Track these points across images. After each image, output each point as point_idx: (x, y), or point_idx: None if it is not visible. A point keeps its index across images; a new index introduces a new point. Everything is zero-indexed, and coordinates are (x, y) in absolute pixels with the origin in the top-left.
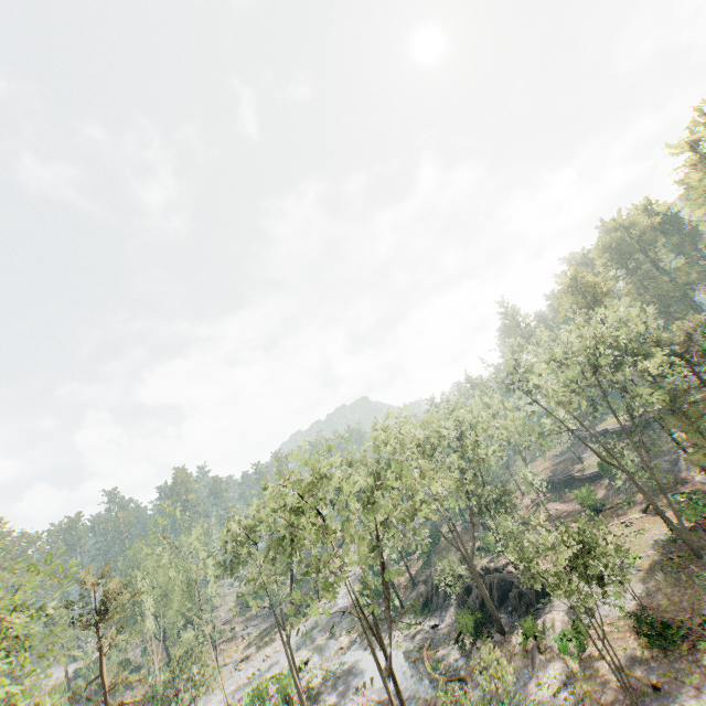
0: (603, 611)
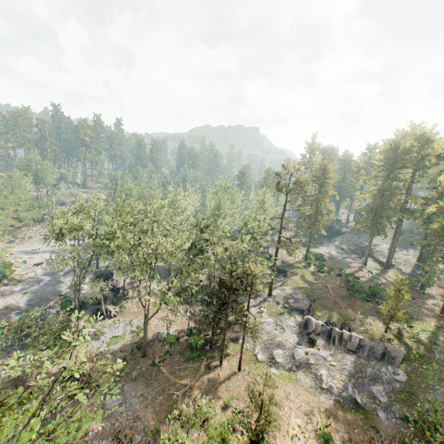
0: (97, 344)
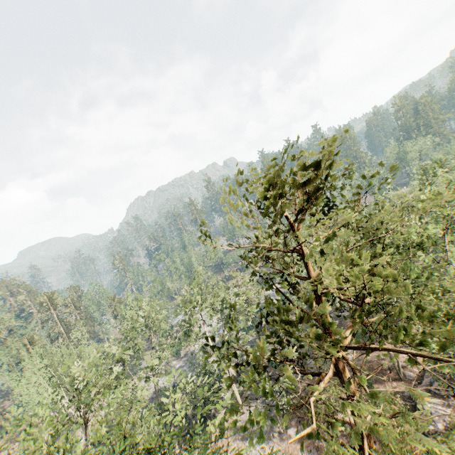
0: None
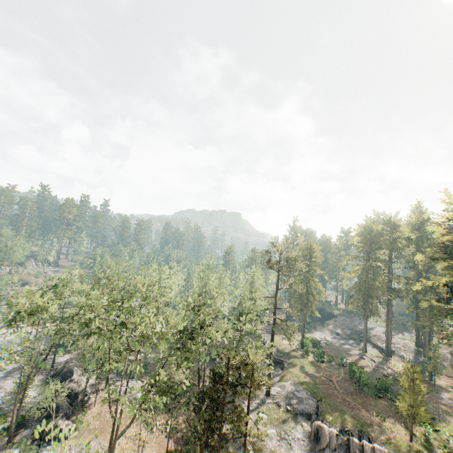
0: None
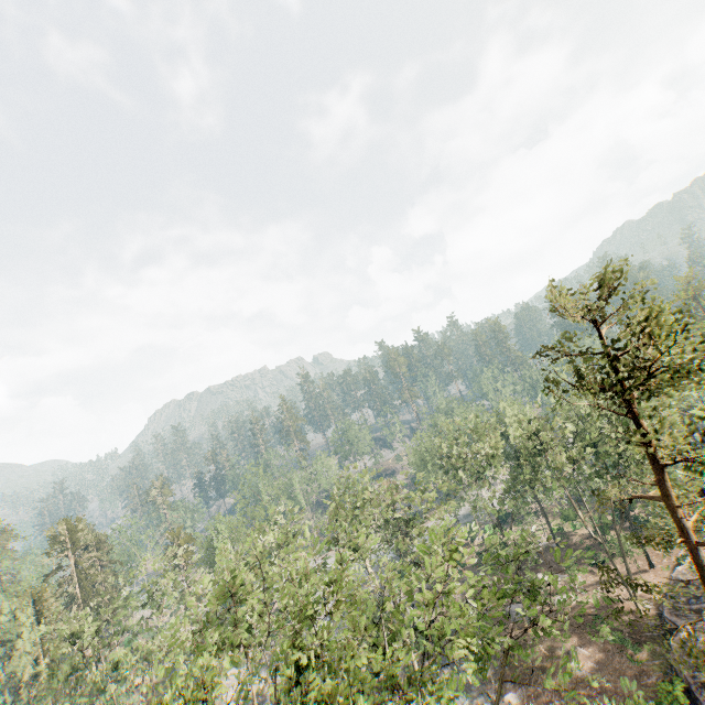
0: None
